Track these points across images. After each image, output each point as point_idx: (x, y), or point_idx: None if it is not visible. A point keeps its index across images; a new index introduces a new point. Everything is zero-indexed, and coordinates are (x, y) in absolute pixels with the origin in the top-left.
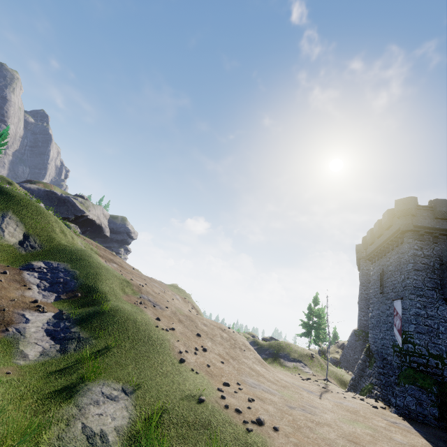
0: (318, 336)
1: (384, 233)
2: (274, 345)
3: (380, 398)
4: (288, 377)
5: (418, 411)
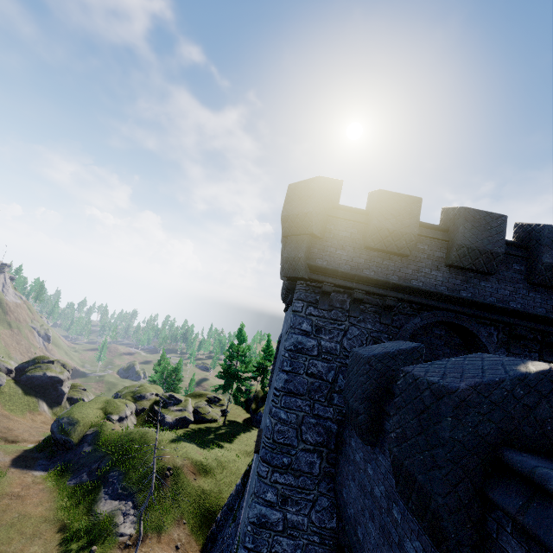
0: (240, 391)
1: None
2: (114, 449)
3: None
4: None
5: None
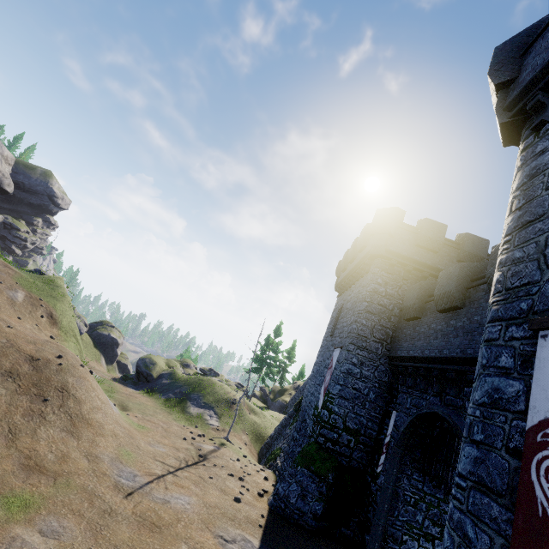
0: (268, 375)
1: (357, 257)
2: (191, 382)
3: (277, 472)
4: (161, 435)
5: (297, 507)
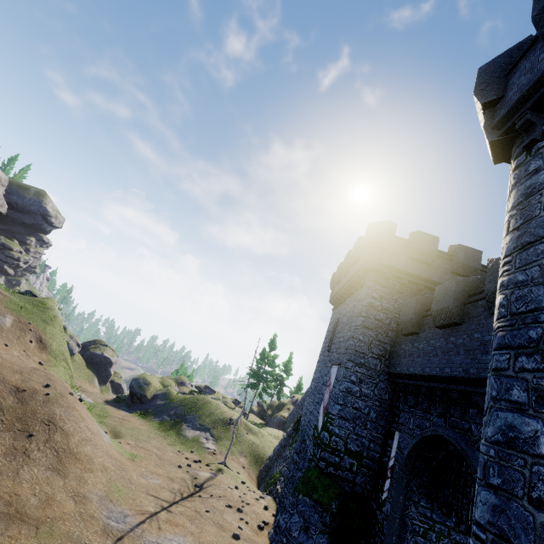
0: (265, 390)
1: (351, 270)
2: (186, 402)
3: (278, 499)
4: (155, 464)
5: (300, 541)
